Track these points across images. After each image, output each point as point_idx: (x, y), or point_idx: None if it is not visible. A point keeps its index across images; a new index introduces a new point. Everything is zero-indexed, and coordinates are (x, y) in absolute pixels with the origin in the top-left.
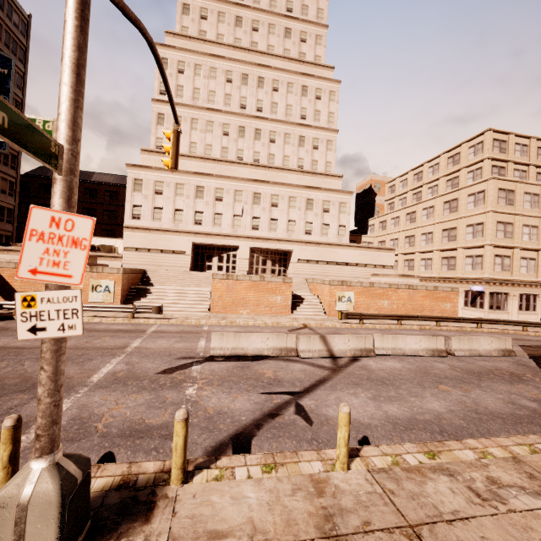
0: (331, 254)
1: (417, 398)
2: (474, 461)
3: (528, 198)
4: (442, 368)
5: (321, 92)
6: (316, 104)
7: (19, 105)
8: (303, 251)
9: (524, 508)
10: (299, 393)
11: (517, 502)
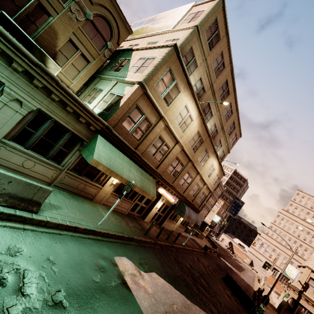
0: None
1: None
2: None
3: None
4: None
5: None
6: None
7: None
8: None
9: None
10: None
11: None
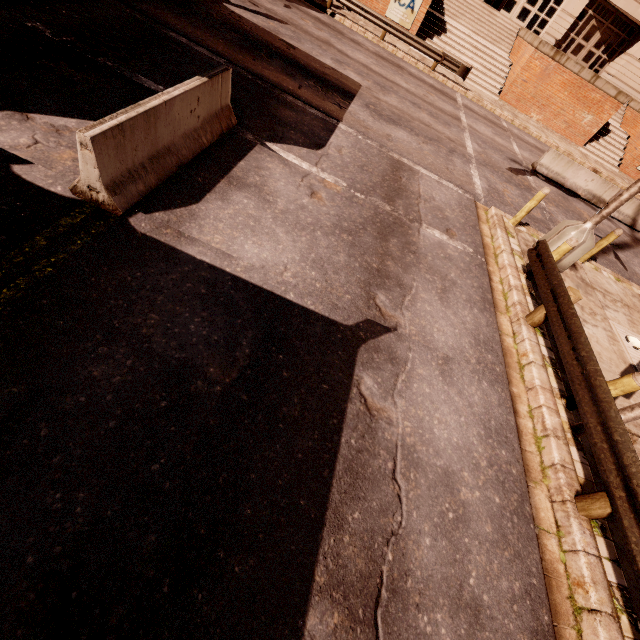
0: None
1: None
2: None
3: None
4: None
5: None
6: None
7: None
8: None
9: None
10: (613, 245)
11: None
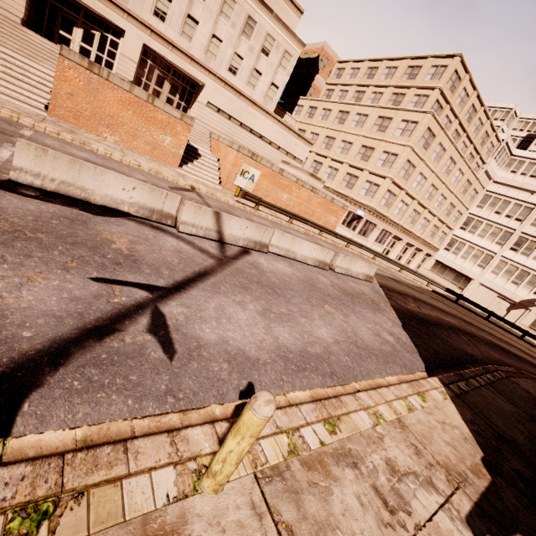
0: (250, 115)
1: (307, 320)
2: (371, 431)
3: (439, 149)
4: (325, 283)
5: None
6: None
7: None
8: (217, 93)
9: (426, 517)
10: (164, 290)
11: (418, 506)
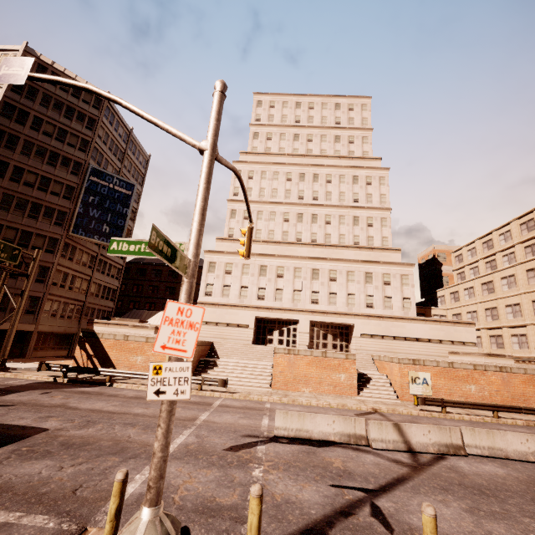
0: (397, 328)
1: (532, 519)
2: None
3: None
4: None
5: (371, 179)
6: (367, 189)
7: (133, 213)
8: (365, 325)
9: None
10: (374, 491)
11: None
